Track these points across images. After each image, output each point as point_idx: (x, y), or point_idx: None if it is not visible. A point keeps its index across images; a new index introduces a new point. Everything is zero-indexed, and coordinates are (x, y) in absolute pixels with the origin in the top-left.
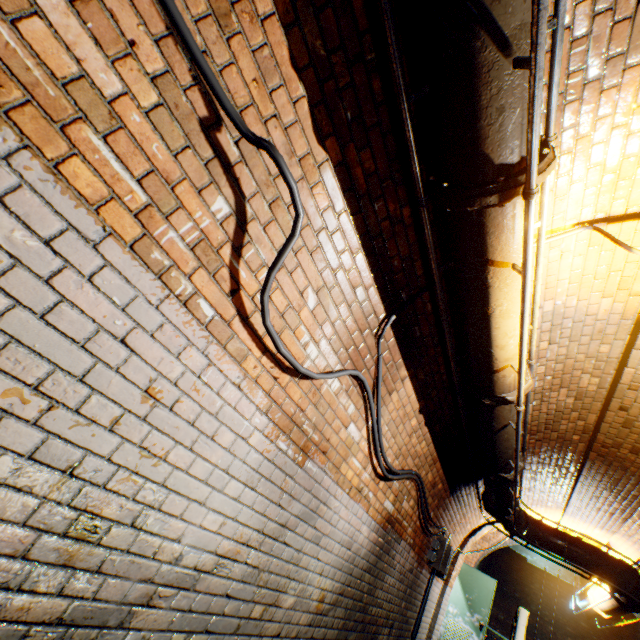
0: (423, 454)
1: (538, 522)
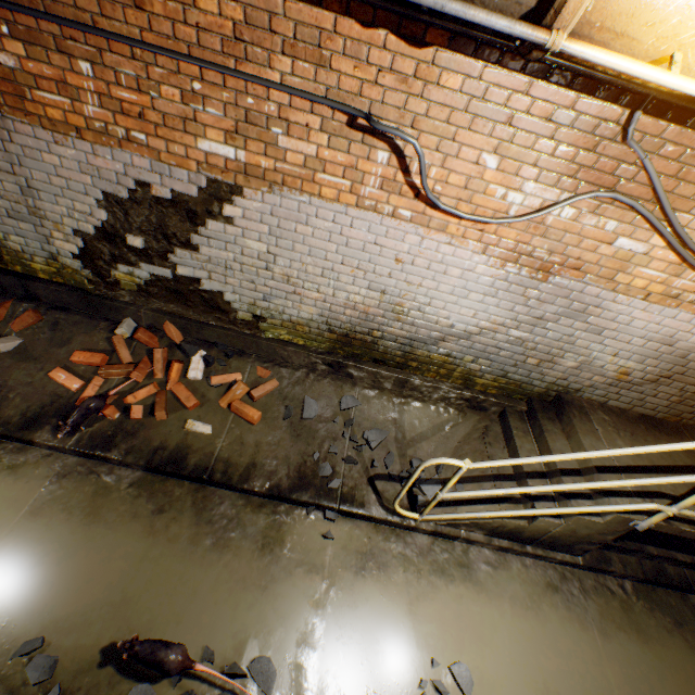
0: None
1: None
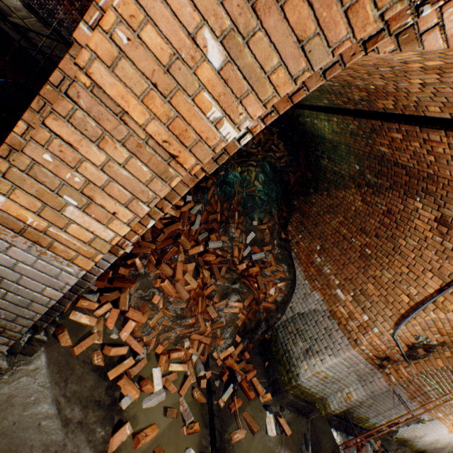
0: None
1: None
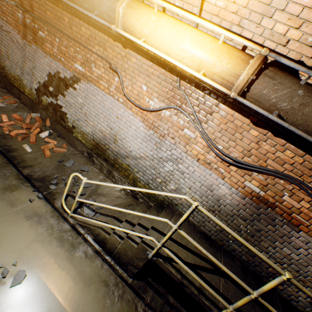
0: (299, 164)
1: None
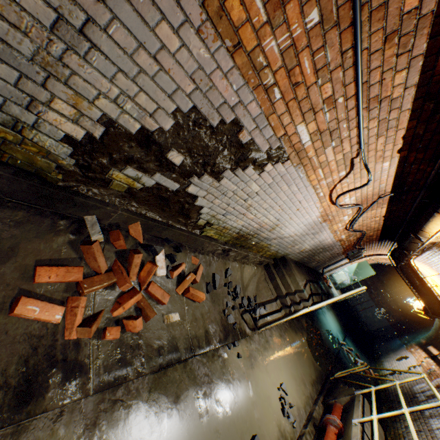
0: (373, 227)
1: (413, 271)
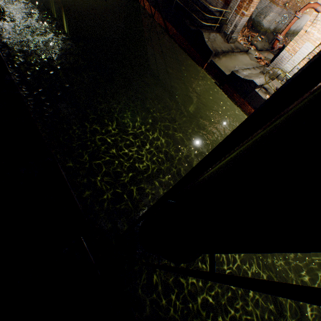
0: None
1: None
